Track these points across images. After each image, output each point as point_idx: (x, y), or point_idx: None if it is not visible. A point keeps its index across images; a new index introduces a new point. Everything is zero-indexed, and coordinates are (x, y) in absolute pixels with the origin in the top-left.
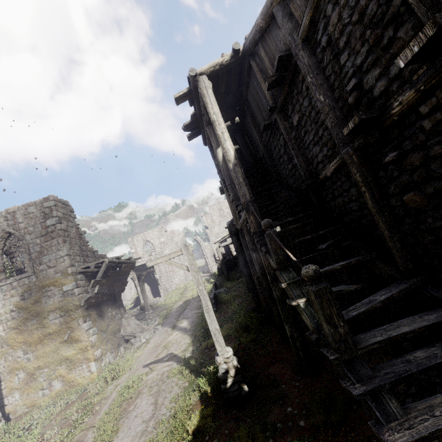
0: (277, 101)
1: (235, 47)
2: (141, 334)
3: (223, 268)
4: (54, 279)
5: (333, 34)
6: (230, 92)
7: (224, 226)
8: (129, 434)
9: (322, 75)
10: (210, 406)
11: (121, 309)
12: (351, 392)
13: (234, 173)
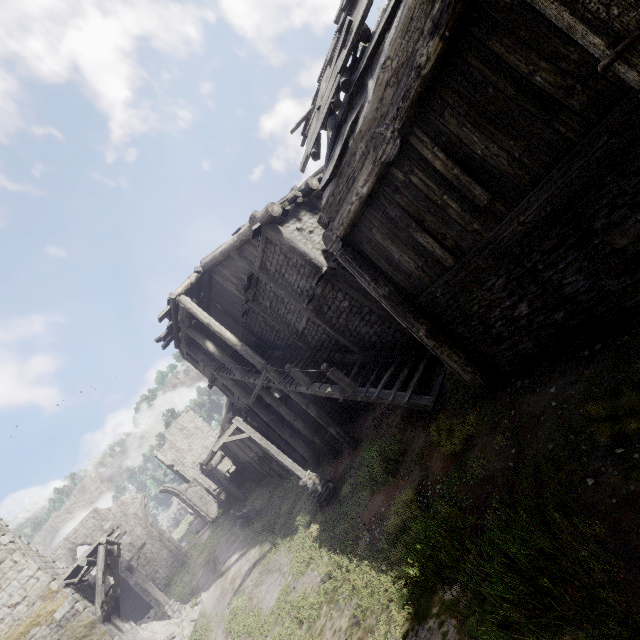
0: (248, 296)
1: (197, 270)
2: (182, 625)
3: (232, 488)
4: (33, 615)
5: (277, 268)
6: (193, 297)
7: (197, 447)
8: (273, 591)
9: (278, 282)
10: (317, 519)
11: (129, 623)
12: (362, 397)
13: (244, 351)
